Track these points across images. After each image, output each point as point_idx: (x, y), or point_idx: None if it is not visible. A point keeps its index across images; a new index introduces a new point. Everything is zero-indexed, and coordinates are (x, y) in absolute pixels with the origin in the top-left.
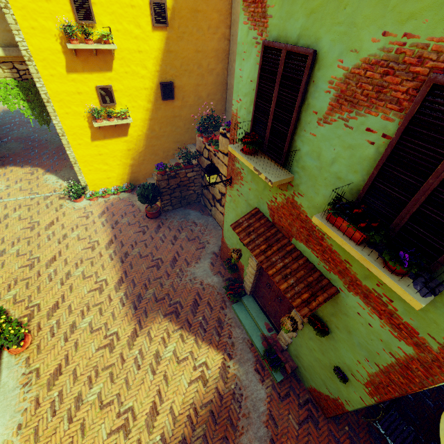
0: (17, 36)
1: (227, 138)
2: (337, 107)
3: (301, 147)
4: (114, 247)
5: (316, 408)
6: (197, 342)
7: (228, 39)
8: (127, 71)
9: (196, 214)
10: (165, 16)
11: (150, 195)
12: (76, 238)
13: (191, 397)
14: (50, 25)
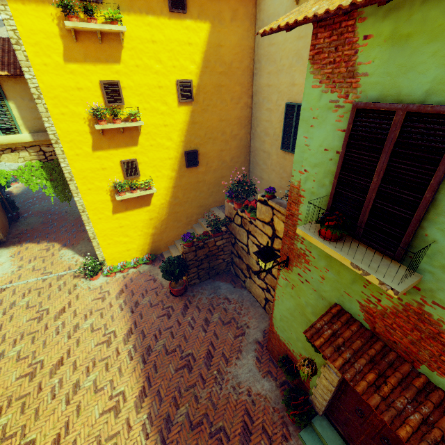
0: (47, 122)
1: (269, 206)
2: None
3: (439, 238)
4: (134, 339)
5: None
6: None
7: (250, 107)
8: (153, 144)
9: (227, 287)
10: (190, 92)
11: (177, 271)
12: (89, 329)
13: None
14: (80, 110)
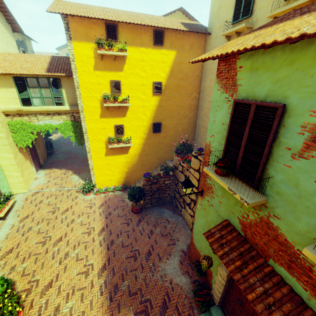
0: (79, 100)
1: (198, 159)
2: (314, 146)
3: (274, 175)
4: (104, 234)
5: None
6: None
7: (198, 99)
8: (134, 117)
9: (169, 213)
10: (160, 89)
11: (137, 196)
12: (80, 224)
13: None
14: (97, 95)
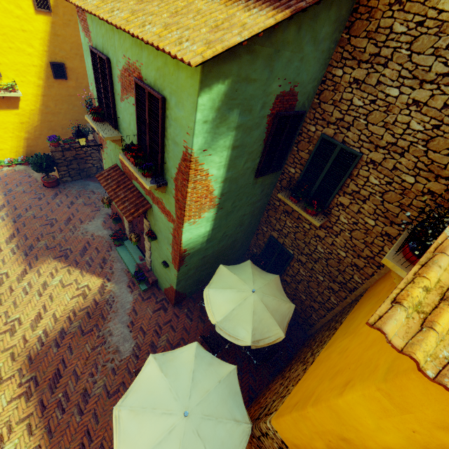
0: None
1: None
2: (123, 92)
3: (120, 116)
4: (7, 210)
5: (168, 302)
6: (82, 273)
7: None
8: (12, 47)
9: (96, 185)
10: (48, 3)
11: (44, 164)
12: None
13: (72, 306)
14: None
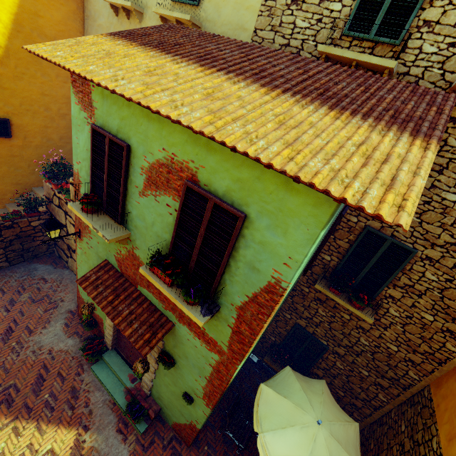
0: None
1: None
2: (149, 186)
3: (132, 210)
4: None
5: (179, 442)
6: (40, 428)
7: None
8: None
9: (47, 268)
10: None
11: None
12: None
13: None
14: None
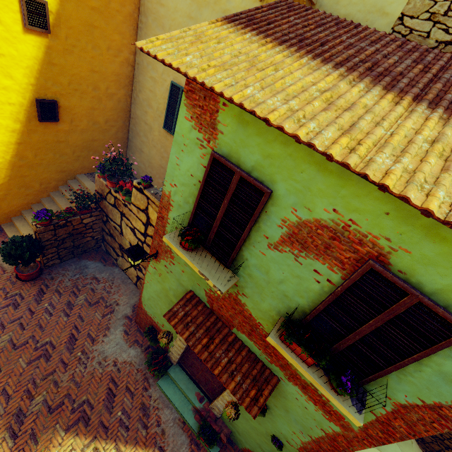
0: None
1: (145, 195)
2: (288, 243)
3: (249, 258)
4: None
5: None
6: (119, 449)
7: (132, 66)
8: None
9: (97, 266)
10: (45, 19)
11: (26, 255)
12: None
13: None
14: None
